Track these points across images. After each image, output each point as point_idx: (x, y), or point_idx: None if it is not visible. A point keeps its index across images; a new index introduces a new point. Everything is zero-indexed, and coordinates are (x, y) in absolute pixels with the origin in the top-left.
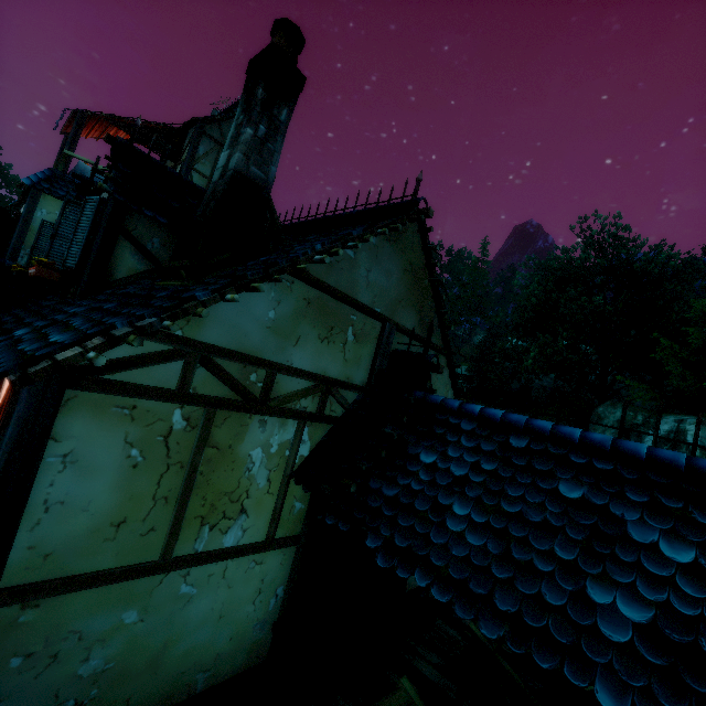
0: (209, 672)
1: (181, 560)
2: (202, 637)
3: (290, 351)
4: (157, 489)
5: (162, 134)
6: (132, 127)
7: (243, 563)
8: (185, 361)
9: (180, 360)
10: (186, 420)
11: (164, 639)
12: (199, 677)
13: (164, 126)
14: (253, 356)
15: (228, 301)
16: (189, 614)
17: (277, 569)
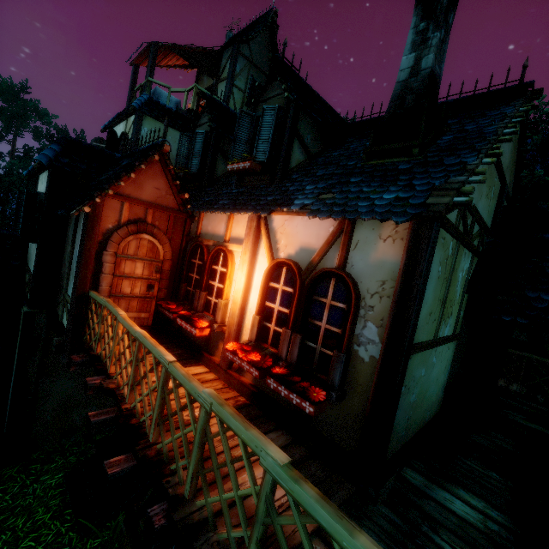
0: (429, 412)
1: (439, 341)
2: (431, 390)
3: (478, 204)
4: (439, 294)
5: (206, 57)
6: (187, 53)
7: (445, 347)
8: (461, 208)
9: (459, 207)
10: (451, 250)
11: (425, 388)
12: (427, 414)
13: (208, 49)
14: (474, 206)
15: (485, 164)
16: (432, 375)
17: (450, 354)
